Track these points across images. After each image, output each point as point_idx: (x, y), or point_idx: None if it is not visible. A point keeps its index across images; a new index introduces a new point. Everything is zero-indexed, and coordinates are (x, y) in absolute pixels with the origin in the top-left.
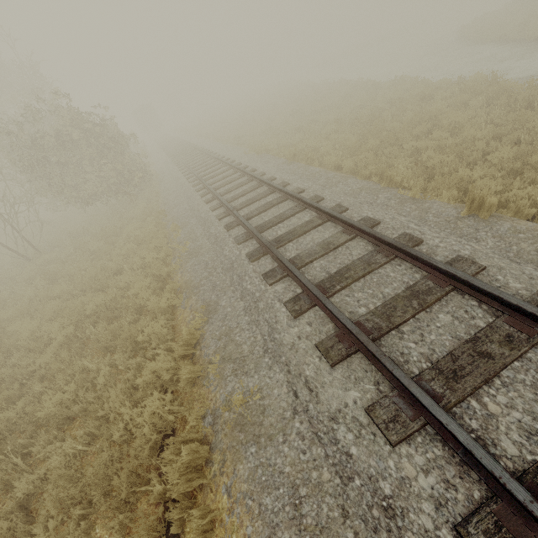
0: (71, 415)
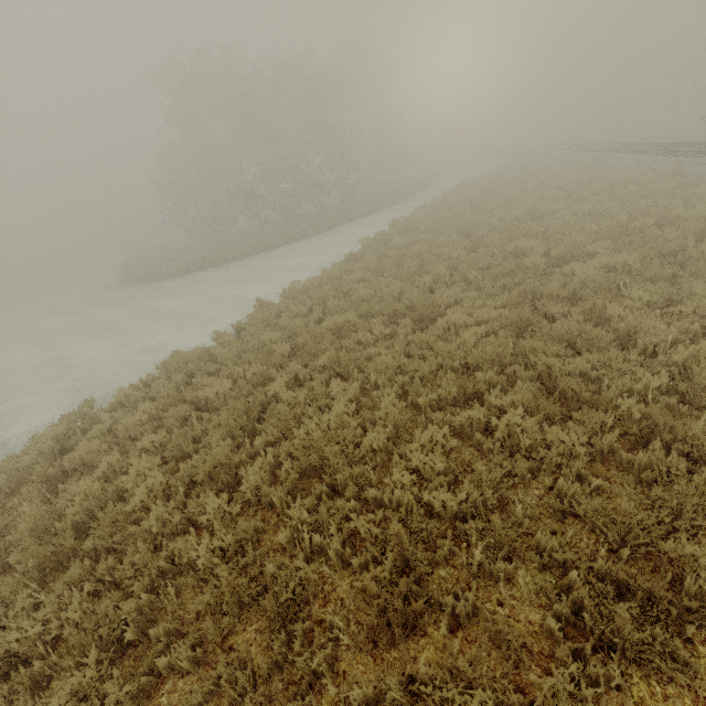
0: None
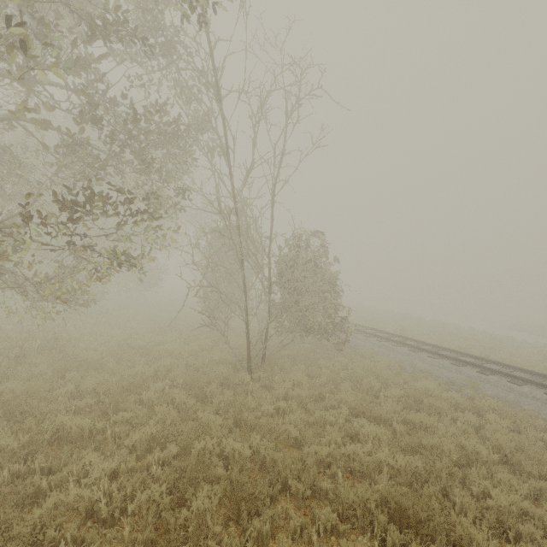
0: None
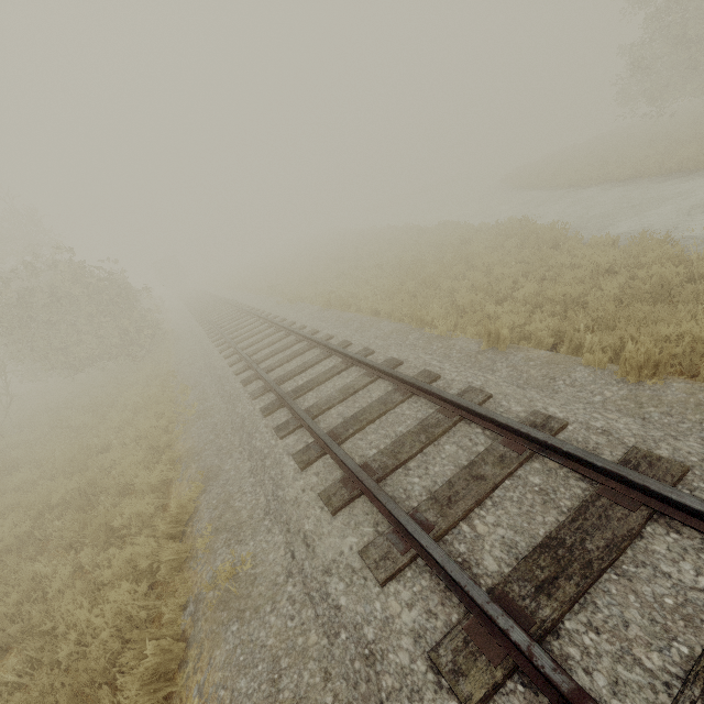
0: (4, 644)
